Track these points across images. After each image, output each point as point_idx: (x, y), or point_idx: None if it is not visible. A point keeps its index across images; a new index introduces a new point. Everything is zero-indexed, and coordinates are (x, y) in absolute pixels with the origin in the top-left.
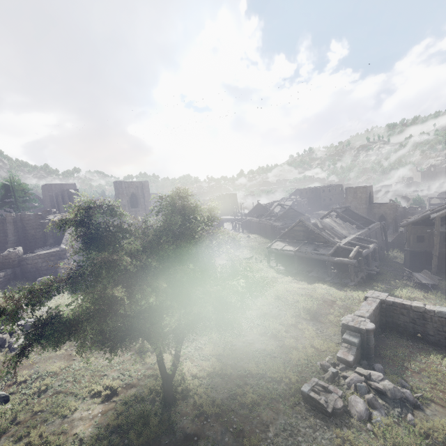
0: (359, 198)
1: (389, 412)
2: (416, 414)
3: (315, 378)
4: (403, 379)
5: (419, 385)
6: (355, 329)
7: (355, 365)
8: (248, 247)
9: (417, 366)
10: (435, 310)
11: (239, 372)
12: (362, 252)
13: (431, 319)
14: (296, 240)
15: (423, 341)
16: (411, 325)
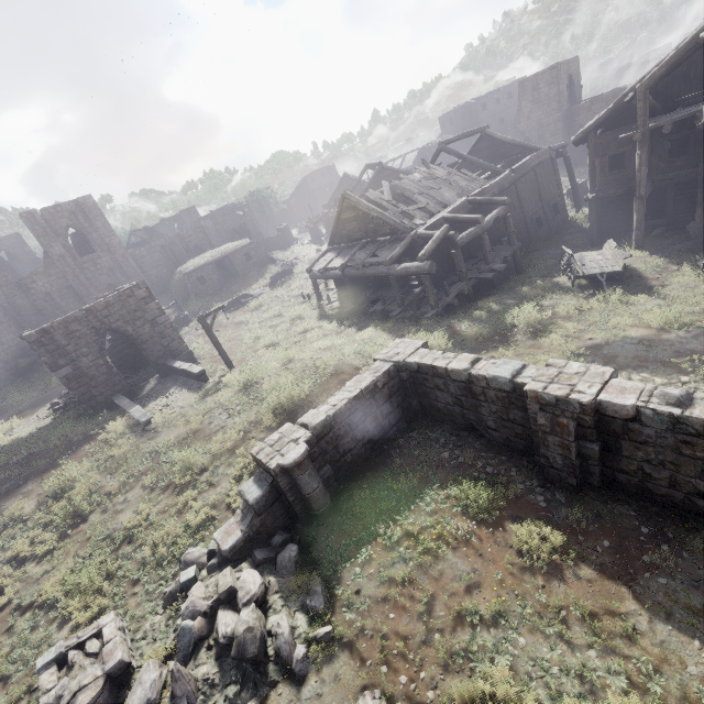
0: (545, 98)
1: (210, 698)
2: (271, 701)
3: (112, 613)
4: (338, 575)
5: (362, 590)
6: (265, 468)
7: (246, 553)
8: (304, 274)
9: (403, 528)
10: (486, 375)
11: (20, 600)
12: (454, 238)
13: (485, 396)
14: (354, 242)
15: (480, 441)
16: (458, 411)
